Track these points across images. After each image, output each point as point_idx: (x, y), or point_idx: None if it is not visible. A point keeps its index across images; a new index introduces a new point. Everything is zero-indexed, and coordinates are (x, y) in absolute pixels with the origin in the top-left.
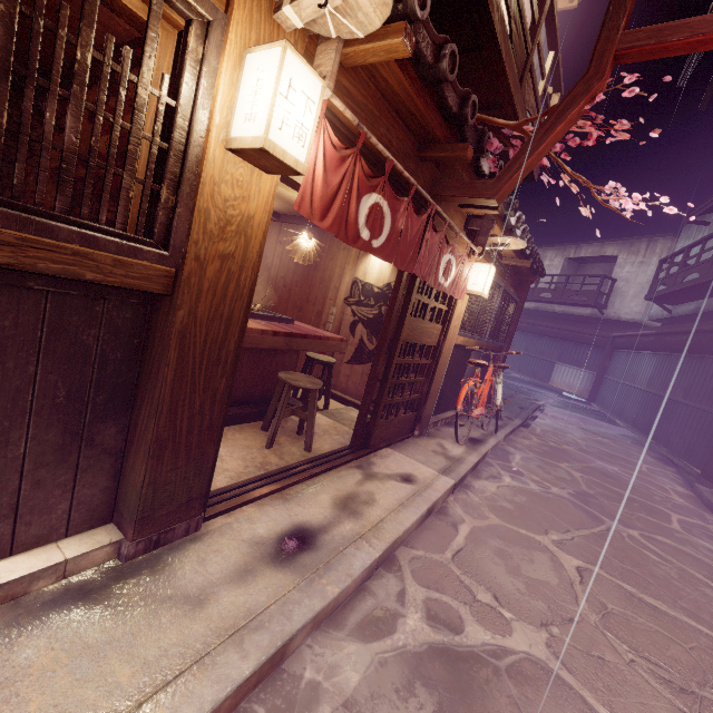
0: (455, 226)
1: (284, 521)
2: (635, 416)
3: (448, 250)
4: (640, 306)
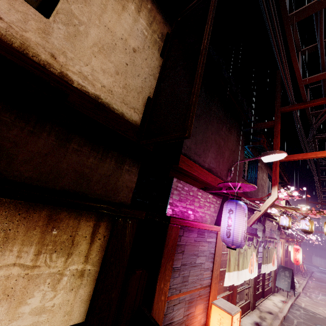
0: None
1: None
2: None
3: None
4: None
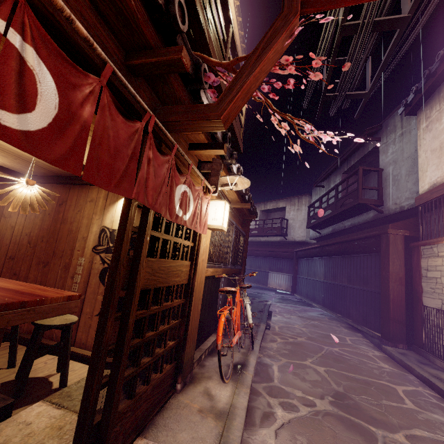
0: (185, 155)
1: None
2: (323, 299)
3: (181, 179)
4: (303, 233)
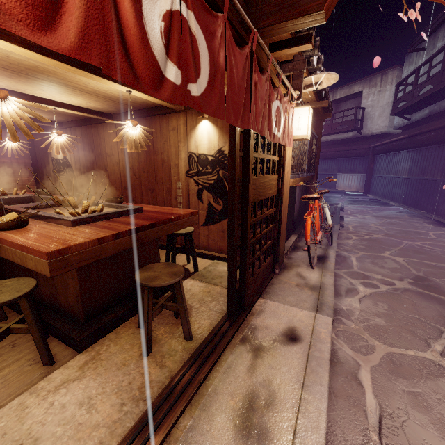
0: (277, 66)
1: None
2: (404, 197)
3: (275, 95)
4: (384, 122)
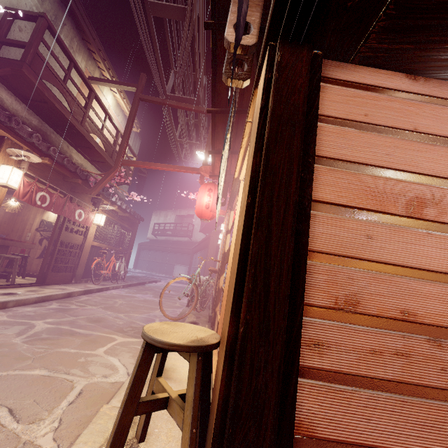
0: (81, 201)
1: (3, 292)
2: None
3: (79, 208)
4: (203, 235)
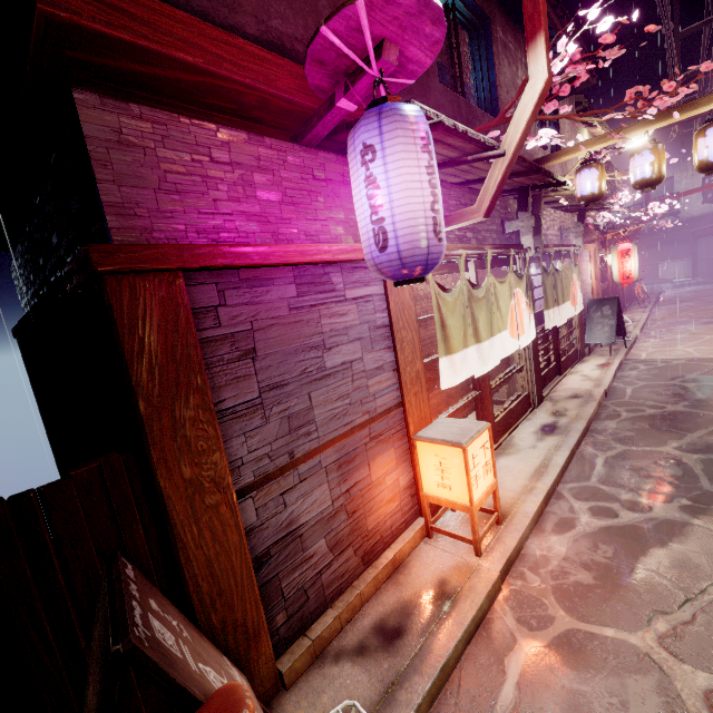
0: None
1: None
2: None
3: None
4: (704, 204)
